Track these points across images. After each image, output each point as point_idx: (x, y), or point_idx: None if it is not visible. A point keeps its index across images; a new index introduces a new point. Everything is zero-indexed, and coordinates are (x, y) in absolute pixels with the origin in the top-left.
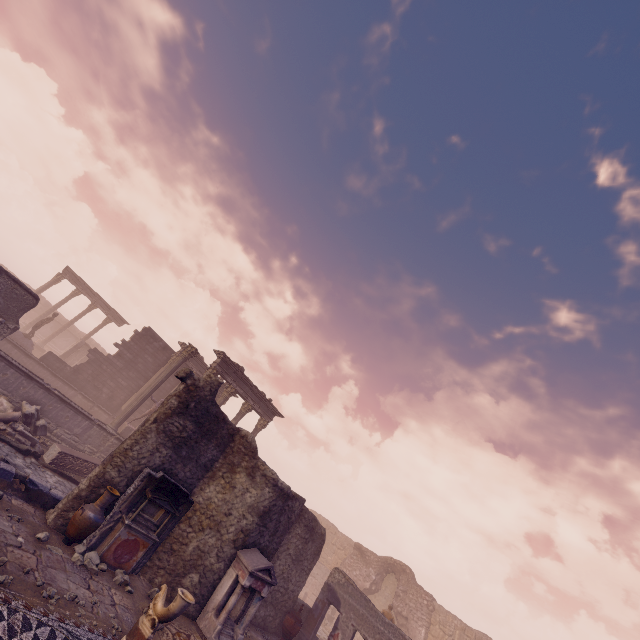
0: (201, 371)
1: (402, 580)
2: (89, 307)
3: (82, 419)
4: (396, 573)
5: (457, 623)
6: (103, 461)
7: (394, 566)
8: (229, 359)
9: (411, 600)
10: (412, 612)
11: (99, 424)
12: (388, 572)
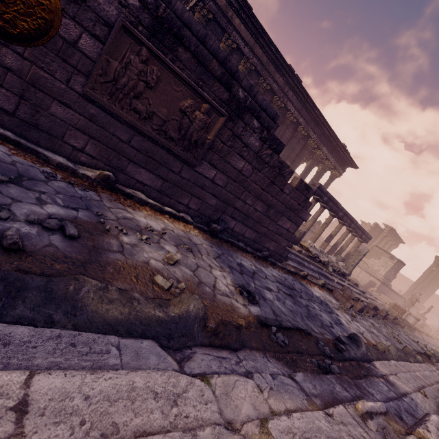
0: (392, 236)
1: None
2: None
3: (400, 298)
4: None
5: None
6: None
7: None
8: None
9: None
10: None
11: (404, 298)
12: None
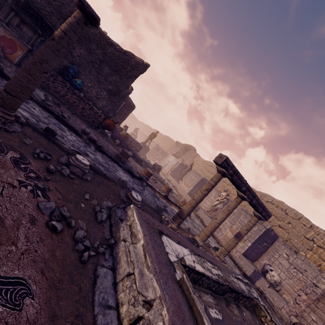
0: None
1: (189, 151)
2: None
3: None
4: (188, 150)
5: (202, 160)
6: None
7: (188, 147)
8: None
9: (188, 155)
10: (186, 158)
11: None
12: (186, 150)
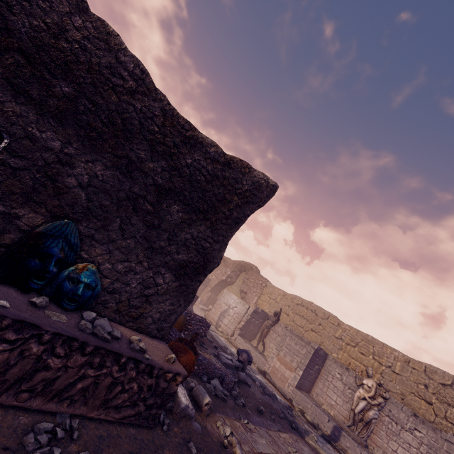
0: None
1: (249, 273)
2: None
3: None
4: (246, 271)
5: (280, 292)
6: None
7: (245, 266)
8: None
9: (251, 282)
10: (250, 289)
11: None
12: (241, 271)
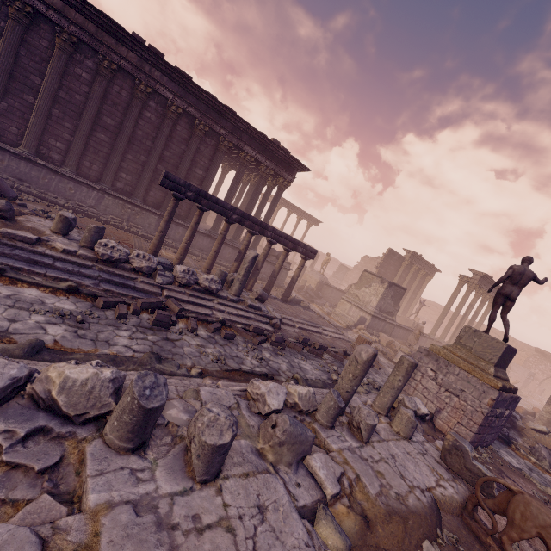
0: (420, 264)
1: None
2: (298, 220)
3: (423, 338)
4: None
5: None
6: (547, 402)
7: None
8: (488, 276)
9: None
10: None
11: (430, 338)
12: None
